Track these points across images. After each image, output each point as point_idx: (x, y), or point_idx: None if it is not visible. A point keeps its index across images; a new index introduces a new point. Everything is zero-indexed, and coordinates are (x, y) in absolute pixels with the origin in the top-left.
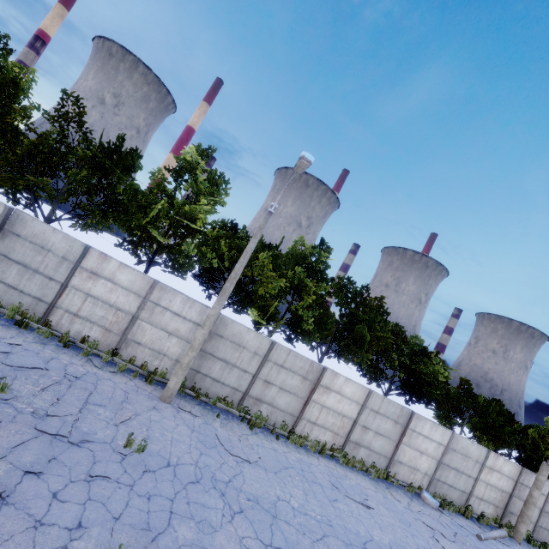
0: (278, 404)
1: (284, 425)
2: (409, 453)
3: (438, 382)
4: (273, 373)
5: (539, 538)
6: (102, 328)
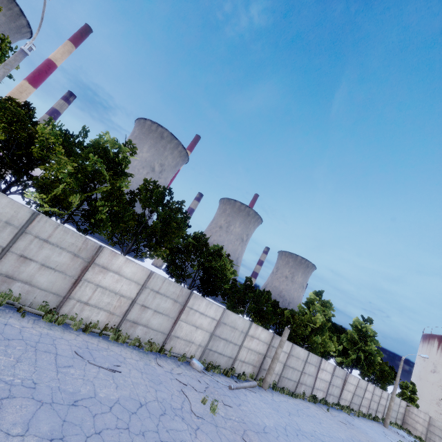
0: (38, 282)
1: (44, 305)
2: (186, 328)
3: (226, 276)
4: (33, 248)
5: (282, 385)
6: None
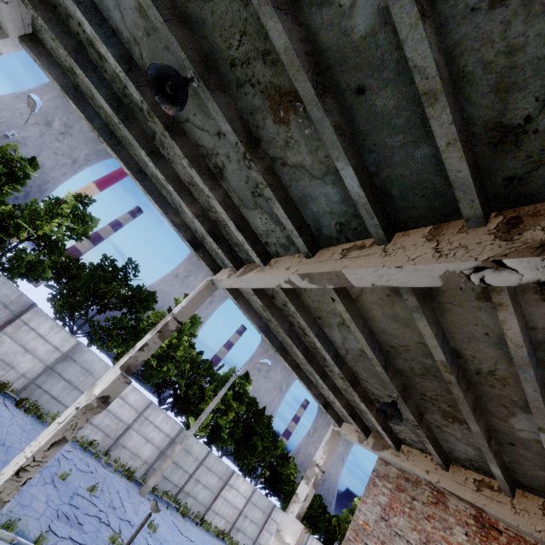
0: (199, 497)
1: (199, 515)
2: (266, 536)
3: (290, 480)
4: (203, 474)
5: None
6: (104, 434)
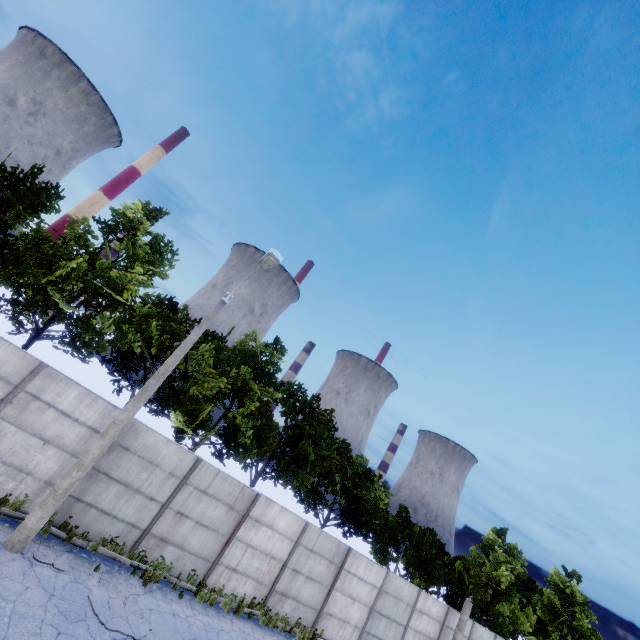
0: (190, 545)
1: (193, 576)
2: (341, 601)
3: (379, 509)
4: (190, 501)
5: None
6: None
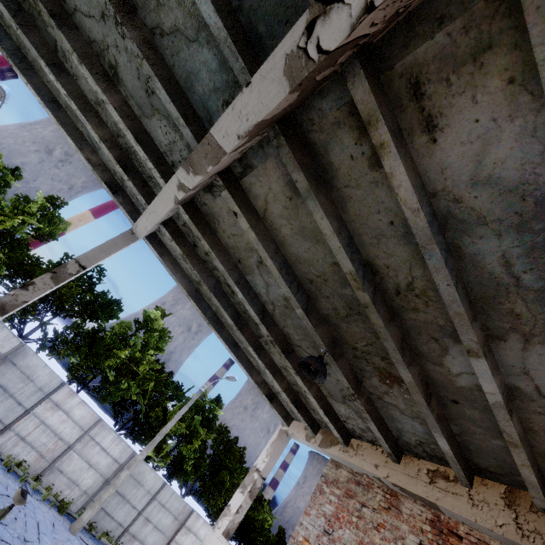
0: (148, 542)
1: None
2: None
3: (264, 529)
4: (154, 511)
5: None
6: (38, 454)
